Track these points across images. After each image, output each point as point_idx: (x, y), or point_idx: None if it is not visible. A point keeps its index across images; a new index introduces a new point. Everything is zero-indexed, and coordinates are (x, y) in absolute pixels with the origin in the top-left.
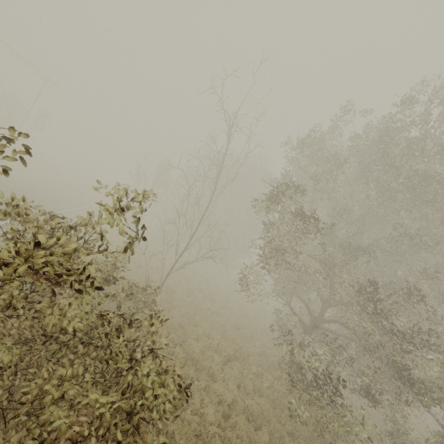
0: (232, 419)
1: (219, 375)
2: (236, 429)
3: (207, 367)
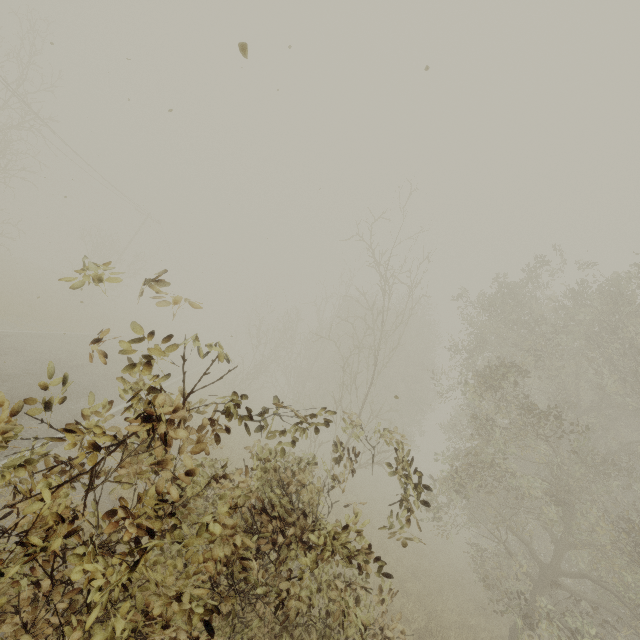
0: None
1: None
2: None
3: None
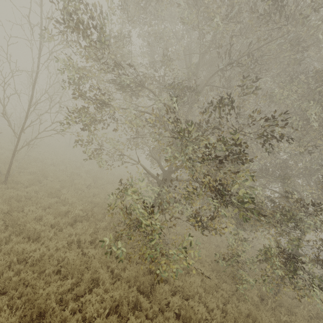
0: (19, 276)
1: (49, 235)
2: (29, 285)
3: (27, 229)
